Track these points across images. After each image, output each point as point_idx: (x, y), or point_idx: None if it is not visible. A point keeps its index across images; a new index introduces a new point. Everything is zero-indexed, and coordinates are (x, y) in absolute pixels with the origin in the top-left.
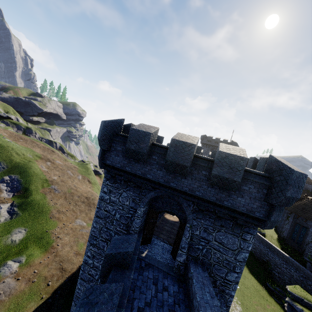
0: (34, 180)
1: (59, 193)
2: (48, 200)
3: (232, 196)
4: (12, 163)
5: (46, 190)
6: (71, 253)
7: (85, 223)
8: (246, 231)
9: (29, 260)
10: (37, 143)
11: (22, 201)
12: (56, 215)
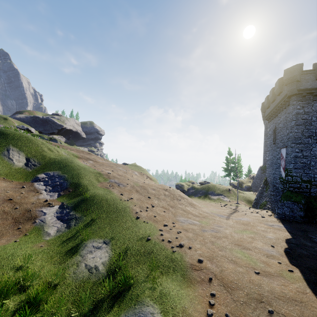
0: (83, 174)
1: (126, 187)
2: (117, 195)
3: None
4: (45, 159)
5: (105, 184)
6: (252, 275)
7: (194, 221)
8: None
9: (171, 314)
10: (68, 146)
11: (76, 200)
12: (142, 213)
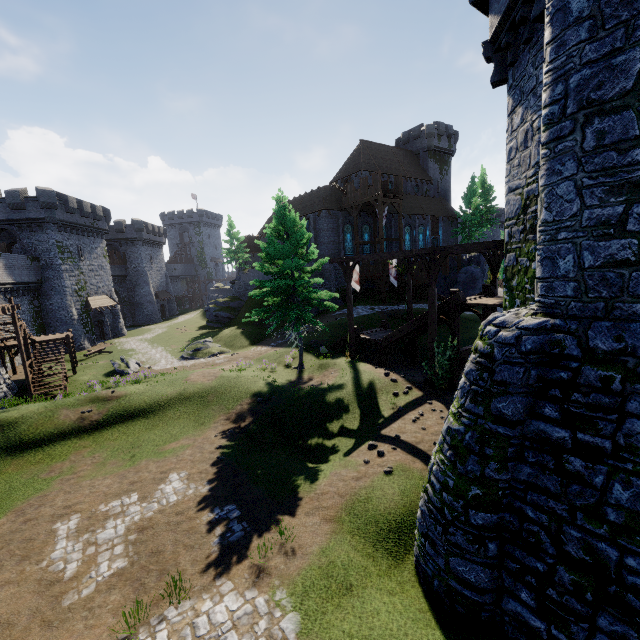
0: None
1: None
2: None
3: (26, 212)
4: None
5: None
6: None
7: None
8: (47, 229)
9: None
10: None
11: None
12: None
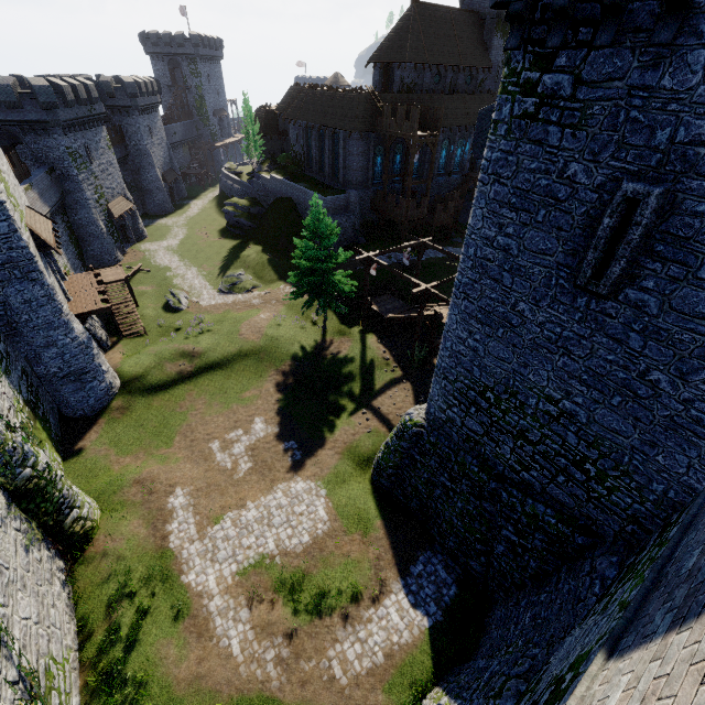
0: None
1: None
2: None
3: (26, 113)
4: None
5: None
6: None
7: None
8: (53, 134)
9: None
10: None
11: None
12: None
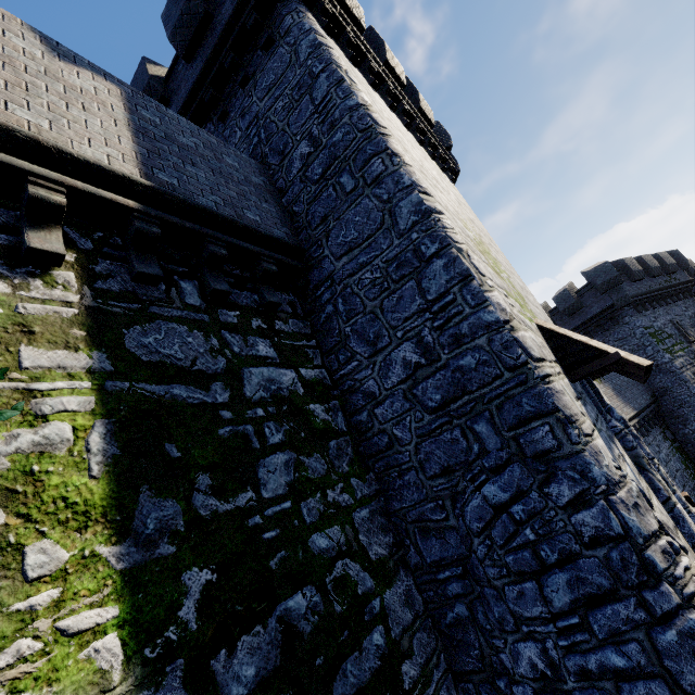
0: None
1: None
2: None
3: (586, 310)
4: None
5: None
6: None
7: None
8: (622, 318)
9: None
10: None
11: None
12: None
